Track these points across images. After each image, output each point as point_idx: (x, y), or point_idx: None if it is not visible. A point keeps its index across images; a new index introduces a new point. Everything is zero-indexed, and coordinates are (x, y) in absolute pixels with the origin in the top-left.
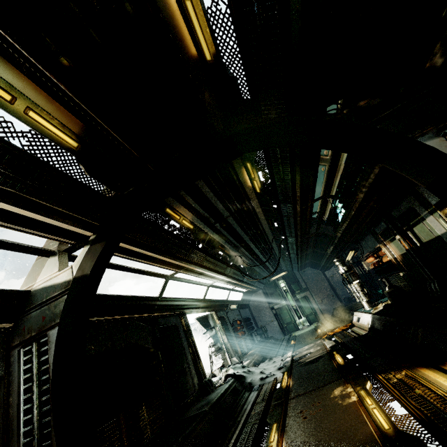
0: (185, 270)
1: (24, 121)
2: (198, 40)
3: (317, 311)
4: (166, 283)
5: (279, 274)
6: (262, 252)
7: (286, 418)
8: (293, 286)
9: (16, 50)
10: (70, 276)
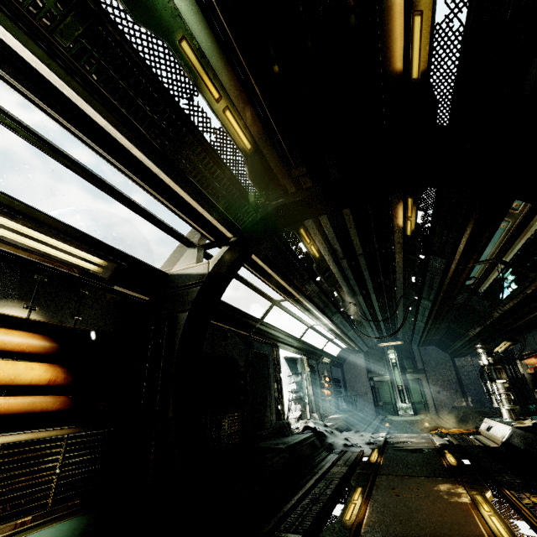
0: (294, 300)
1: (220, 119)
2: (410, 57)
3: (429, 402)
4: (271, 308)
5: (391, 342)
6: (382, 308)
7: (373, 488)
8: (406, 362)
9: (234, 53)
10: (205, 270)
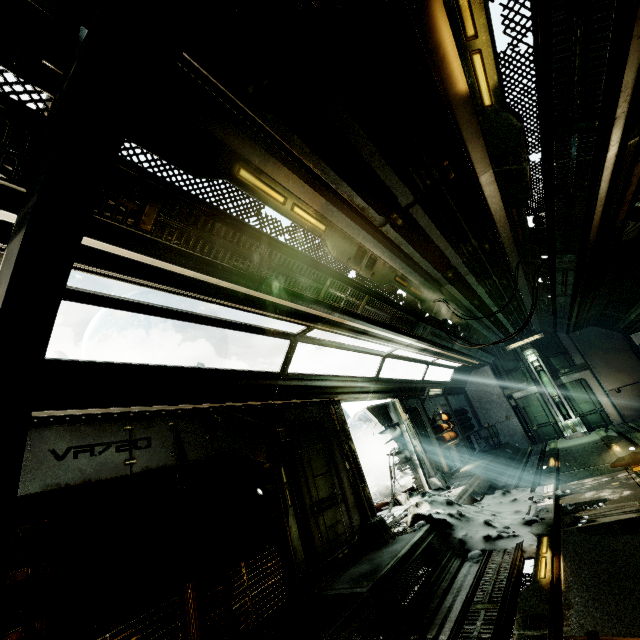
0: (326, 325)
1: None
2: None
3: (606, 407)
4: (293, 349)
5: (526, 339)
6: (493, 294)
7: None
8: (555, 361)
9: None
10: None
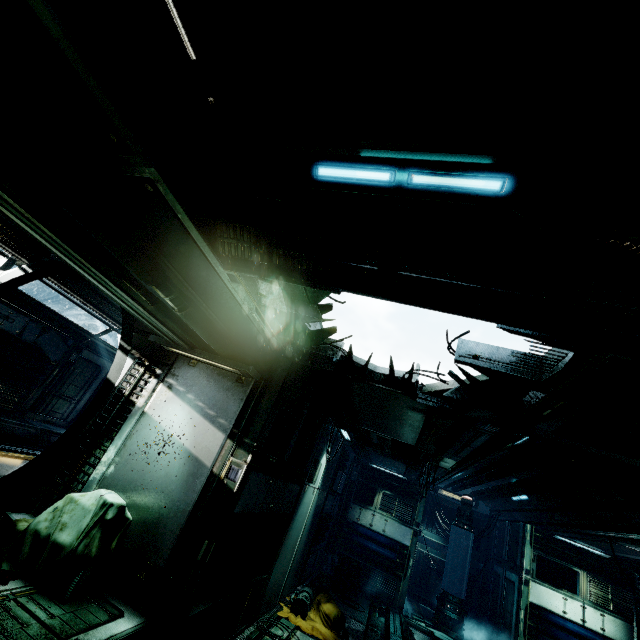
0: None
1: None
2: None
3: None
4: (109, 331)
5: None
6: None
7: None
8: None
9: None
10: None
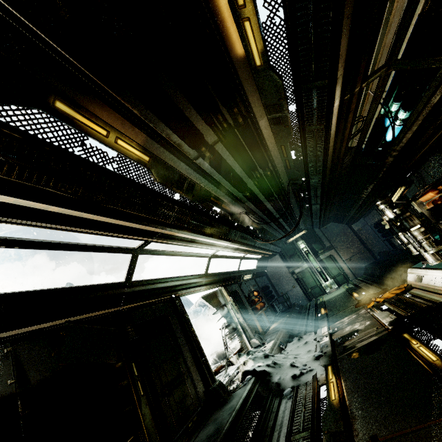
0: (160, 238)
1: None
2: None
3: (346, 270)
4: (135, 261)
5: (297, 234)
6: (276, 206)
7: None
8: (315, 246)
9: None
10: None
